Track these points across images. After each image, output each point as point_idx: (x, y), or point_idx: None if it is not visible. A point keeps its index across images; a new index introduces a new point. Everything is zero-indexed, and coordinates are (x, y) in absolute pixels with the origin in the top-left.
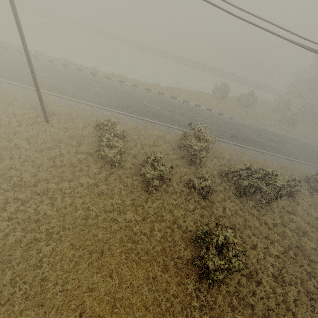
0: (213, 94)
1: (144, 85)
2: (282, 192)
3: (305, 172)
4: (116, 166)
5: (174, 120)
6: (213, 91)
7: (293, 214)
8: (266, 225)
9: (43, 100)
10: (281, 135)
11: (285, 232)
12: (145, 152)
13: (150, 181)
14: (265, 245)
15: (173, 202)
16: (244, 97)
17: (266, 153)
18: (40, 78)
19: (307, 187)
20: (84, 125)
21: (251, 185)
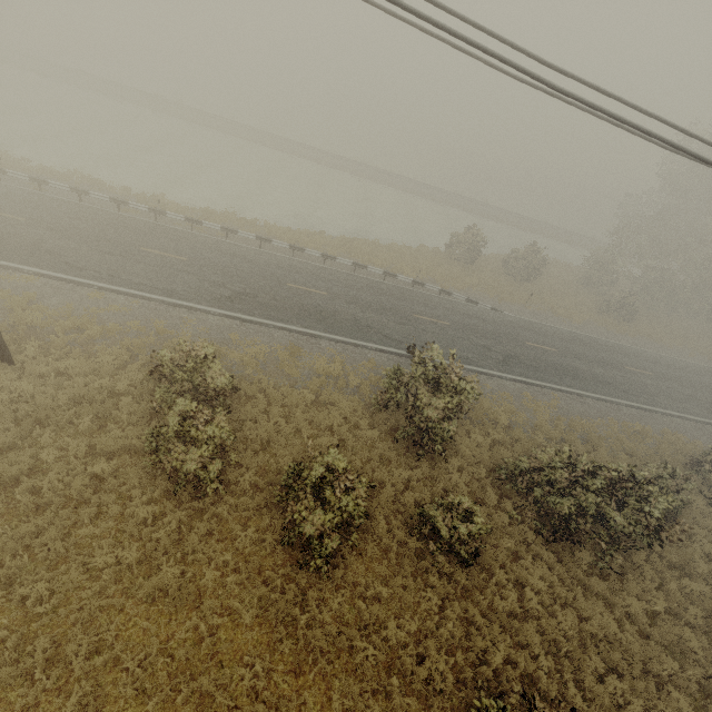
0: (448, 251)
1: (286, 237)
2: (668, 532)
3: (681, 440)
4: (210, 495)
5: (364, 326)
6: (449, 244)
7: (684, 572)
8: (631, 622)
9: (4, 290)
10: (610, 346)
11: (683, 641)
12: (294, 427)
13: (313, 541)
14: (647, 701)
15: (380, 591)
16: (519, 258)
17: (587, 397)
18: (4, 228)
19: (696, 484)
20: (120, 359)
21: (581, 508)
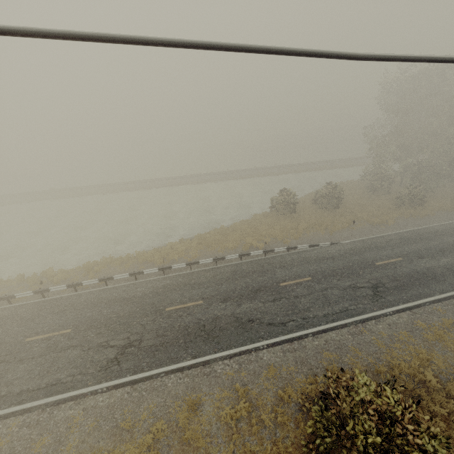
0: (273, 210)
1: (155, 258)
2: None
3: None
4: None
5: (246, 321)
6: (272, 206)
7: None
8: None
9: None
10: (429, 232)
11: None
12: None
13: None
14: None
15: None
16: (324, 195)
17: None
18: None
19: None
20: None
21: None
